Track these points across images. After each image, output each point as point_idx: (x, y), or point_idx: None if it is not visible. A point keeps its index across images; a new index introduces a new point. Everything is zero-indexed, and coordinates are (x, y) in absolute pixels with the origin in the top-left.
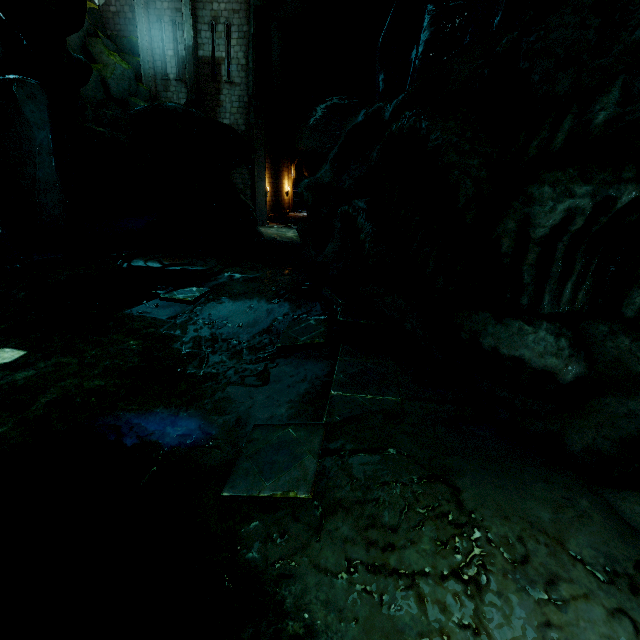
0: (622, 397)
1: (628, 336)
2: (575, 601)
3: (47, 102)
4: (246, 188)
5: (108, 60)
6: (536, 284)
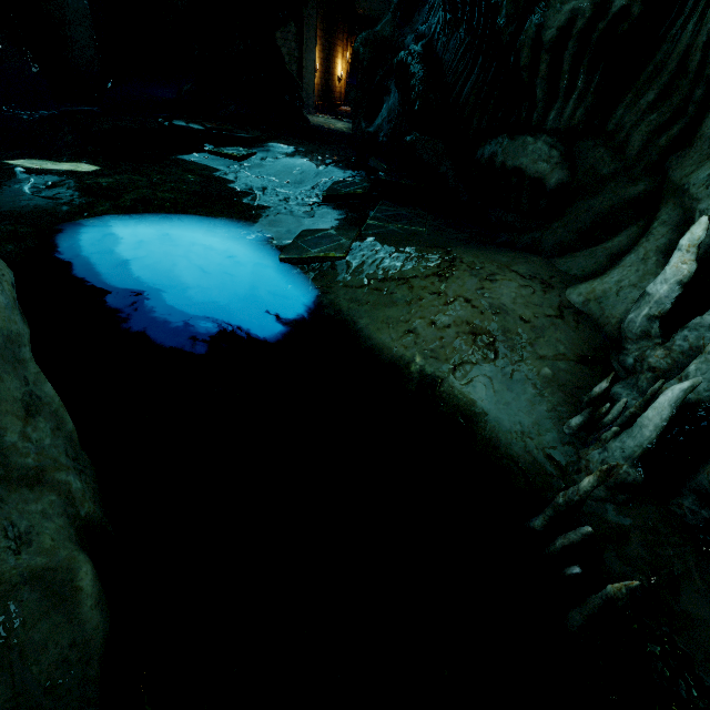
0: (588, 199)
1: (605, 147)
2: (502, 280)
3: None
4: (292, 61)
5: None
6: (546, 102)
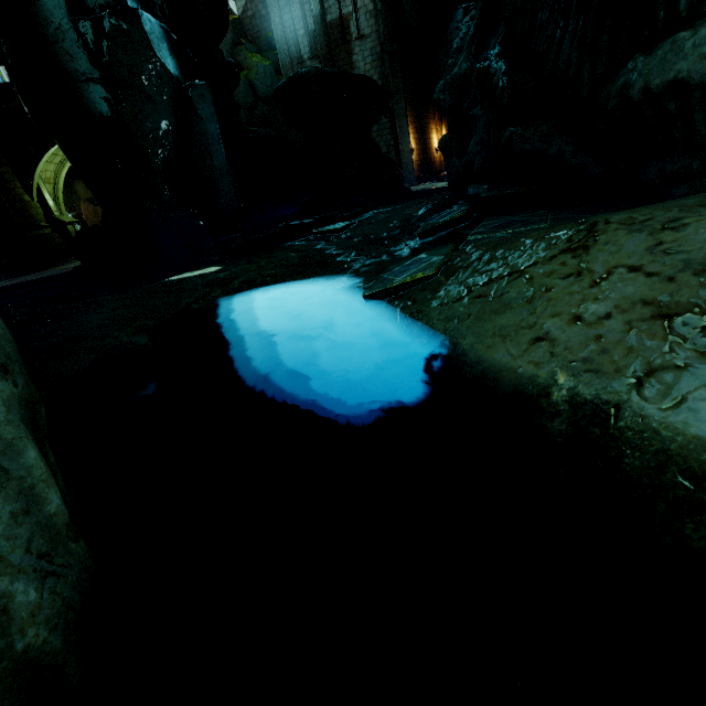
0: None
1: None
2: (698, 221)
3: (212, 99)
4: (389, 150)
5: (252, 63)
6: None
